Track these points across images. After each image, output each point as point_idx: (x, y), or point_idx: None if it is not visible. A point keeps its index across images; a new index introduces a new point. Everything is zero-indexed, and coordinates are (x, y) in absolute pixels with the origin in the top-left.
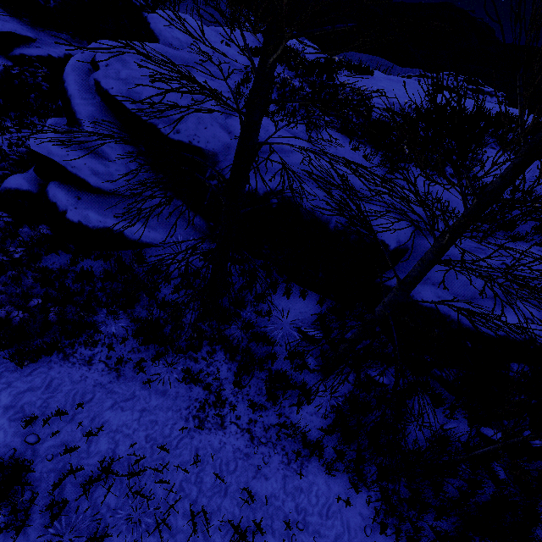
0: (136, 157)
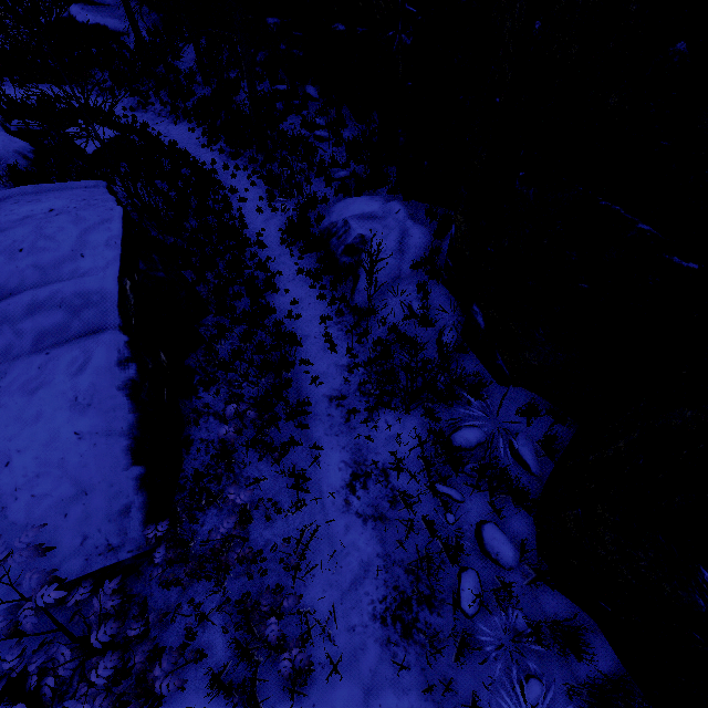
0: None
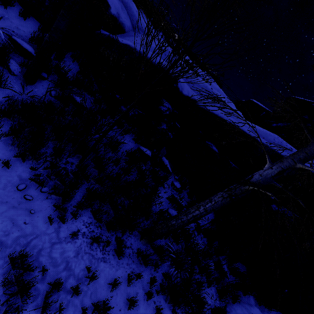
0: None
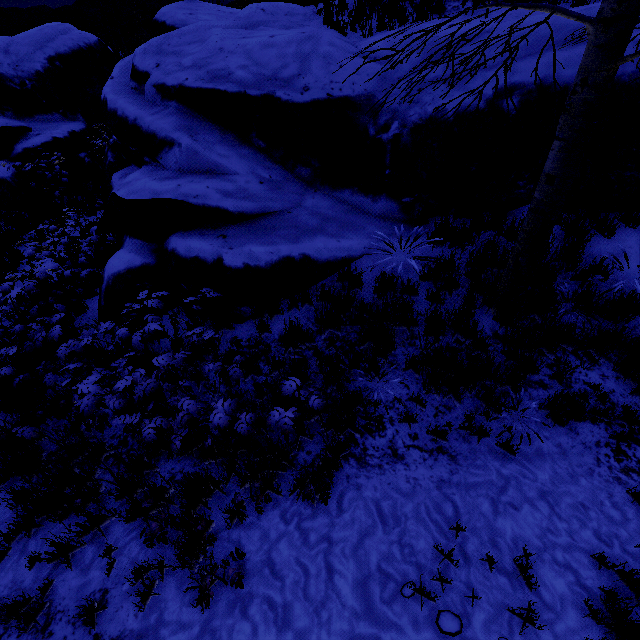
0: (258, 159)
